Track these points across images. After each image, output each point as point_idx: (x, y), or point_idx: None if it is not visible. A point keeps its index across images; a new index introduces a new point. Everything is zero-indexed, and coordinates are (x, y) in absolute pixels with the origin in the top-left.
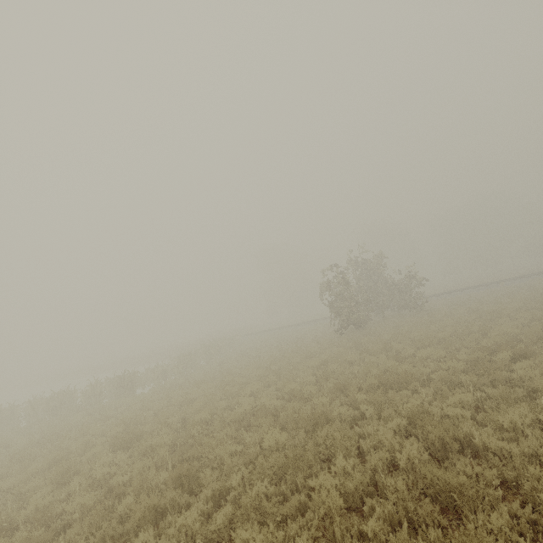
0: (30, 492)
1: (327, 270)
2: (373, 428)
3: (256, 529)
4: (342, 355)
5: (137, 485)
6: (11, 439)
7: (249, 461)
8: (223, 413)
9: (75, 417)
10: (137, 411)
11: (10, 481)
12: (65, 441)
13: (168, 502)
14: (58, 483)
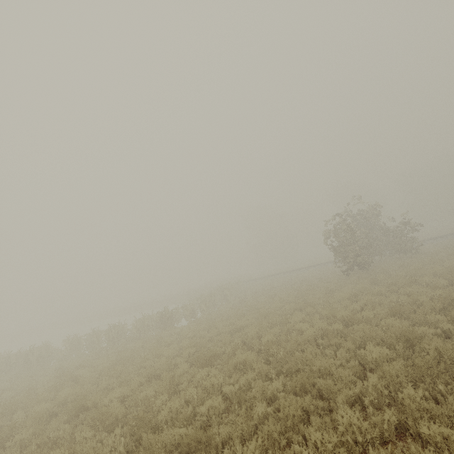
0: (146, 399)
1: (331, 218)
2: None
3: (443, 427)
4: (369, 289)
5: (260, 392)
6: (92, 361)
7: (357, 373)
8: (286, 336)
9: (138, 344)
10: (195, 338)
11: (119, 391)
12: (146, 361)
13: (306, 405)
14: (167, 392)
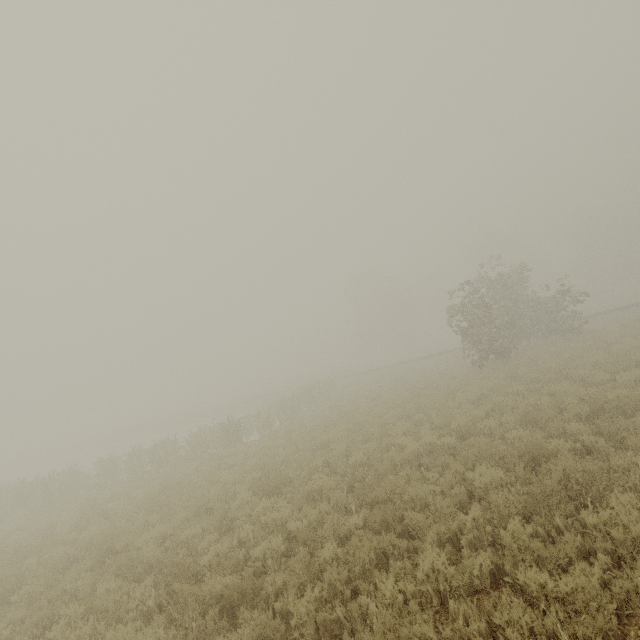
0: (191, 540)
1: (457, 289)
2: (623, 460)
3: (545, 572)
4: (503, 387)
5: (331, 529)
6: (129, 490)
7: (460, 502)
8: (381, 455)
9: (191, 467)
10: (264, 458)
11: (158, 529)
12: (197, 489)
13: (386, 546)
14: (218, 530)
